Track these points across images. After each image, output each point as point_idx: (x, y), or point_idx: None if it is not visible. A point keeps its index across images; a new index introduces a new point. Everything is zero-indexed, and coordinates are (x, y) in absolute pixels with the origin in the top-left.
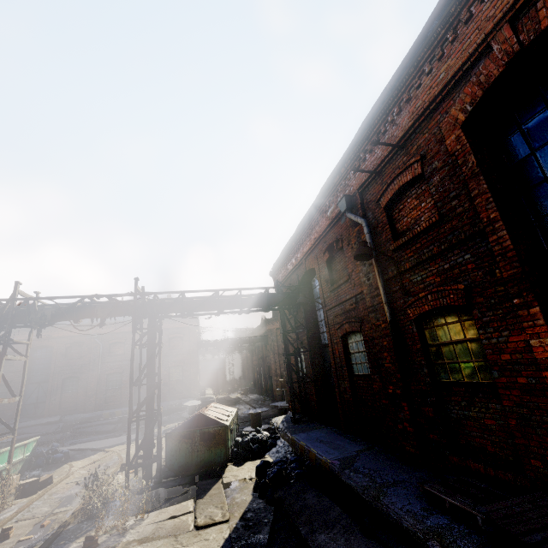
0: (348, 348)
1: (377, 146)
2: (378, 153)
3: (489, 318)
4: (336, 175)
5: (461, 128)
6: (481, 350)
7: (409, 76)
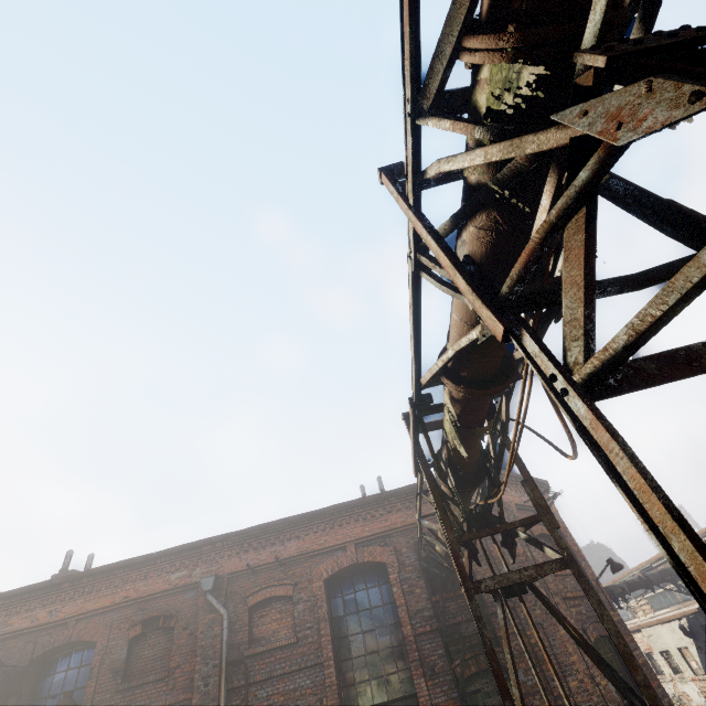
0: None
1: (263, 549)
2: (262, 555)
3: None
4: (209, 543)
5: (323, 582)
6: None
7: (304, 523)
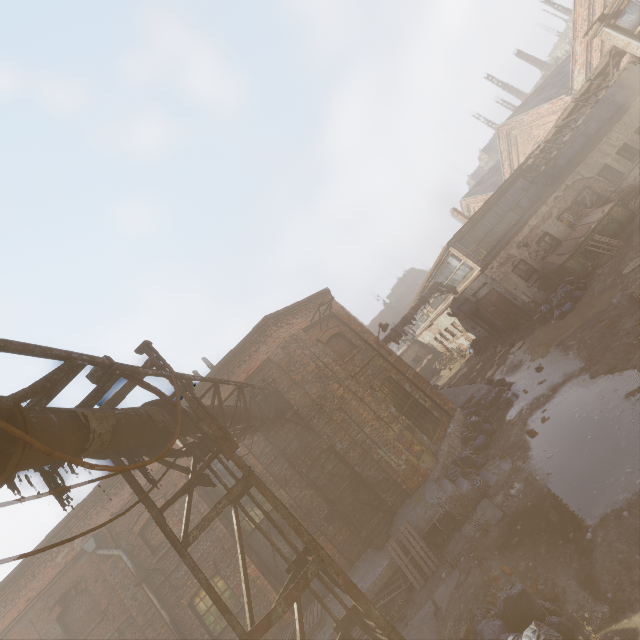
0: None
1: (122, 490)
2: (124, 495)
3: (229, 571)
4: (72, 518)
5: (185, 479)
6: (231, 592)
7: None
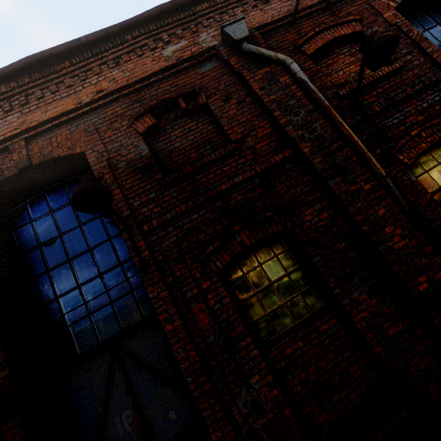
0: (233, 292)
1: None
2: (294, 1)
3: None
4: (203, 1)
5: (395, 10)
6: None
7: None
